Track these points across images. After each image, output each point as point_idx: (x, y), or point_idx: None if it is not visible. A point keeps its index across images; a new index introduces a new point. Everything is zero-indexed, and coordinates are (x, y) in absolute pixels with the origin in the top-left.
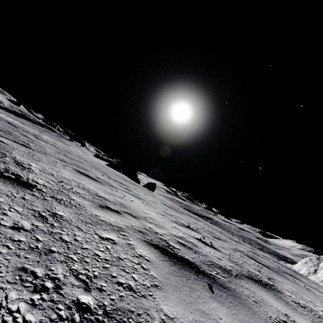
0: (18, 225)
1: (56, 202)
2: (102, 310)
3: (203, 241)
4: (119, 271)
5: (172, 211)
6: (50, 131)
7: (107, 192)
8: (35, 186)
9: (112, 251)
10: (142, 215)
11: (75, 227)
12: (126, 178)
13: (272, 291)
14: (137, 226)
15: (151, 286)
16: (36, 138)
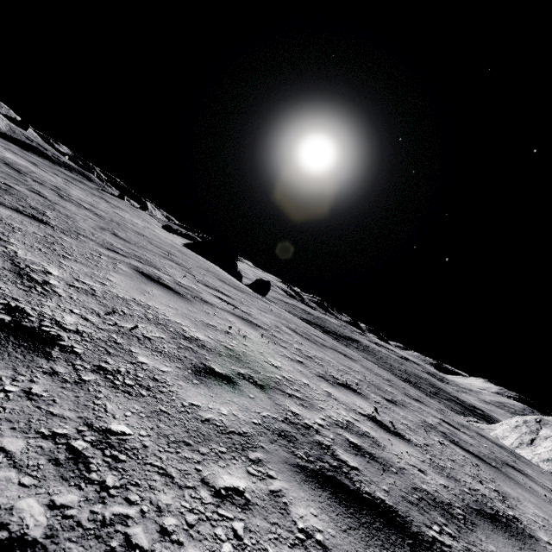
0: (9, 530)
1: (107, 384)
2: None
3: (379, 423)
4: None
5: (310, 346)
6: (85, 179)
7: (200, 321)
8: (58, 341)
9: (248, 543)
10: (271, 375)
11: (156, 472)
12: (223, 276)
13: (525, 542)
14: (271, 417)
15: None
16: (58, 197)
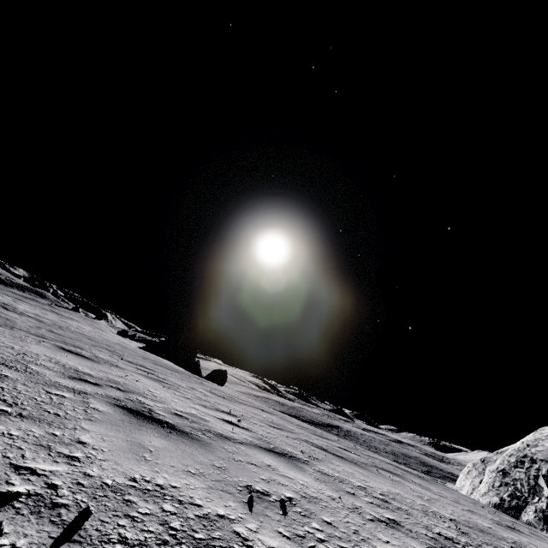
0: None
1: (6, 367)
2: (18, 414)
3: (230, 422)
4: (53, 407)
5: (220, 400)
6: (38, 297)
7: (99, 369)
8: None
9: (56, 399)
10: (140, 391)
11: (20, 383)
12: (164, 363)
13: (290, 460)
14: (115, 395)
15: (84, 418)
16: (3, 309)
